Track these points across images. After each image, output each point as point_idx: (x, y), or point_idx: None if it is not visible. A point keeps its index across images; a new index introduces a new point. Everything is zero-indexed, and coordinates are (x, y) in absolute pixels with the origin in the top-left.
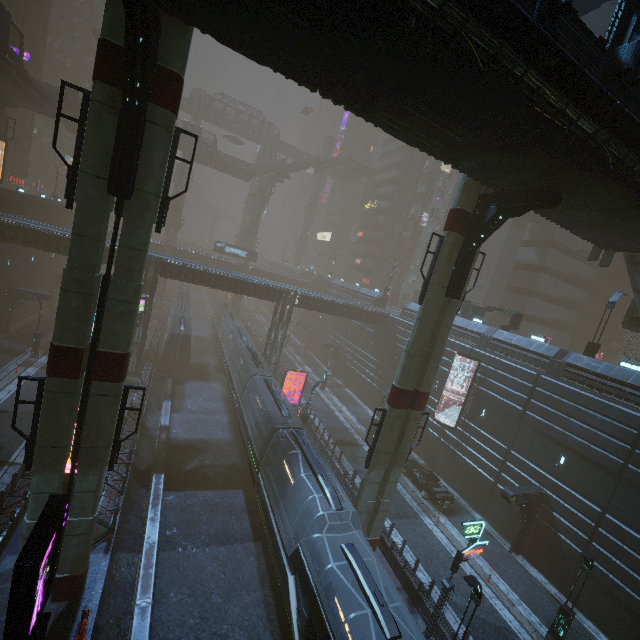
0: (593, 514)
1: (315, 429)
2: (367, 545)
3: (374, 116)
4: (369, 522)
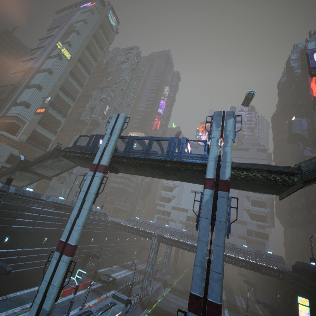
0: (19, 253)
1: None
2: None
3: (157, 169)
4: None
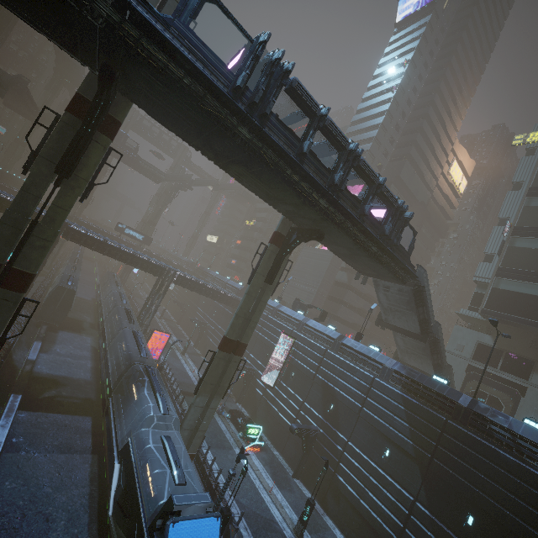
0: (342, 443)
1: (167, 379)
2: (185, 458)
3: (229, 171)
4: (190, 440)
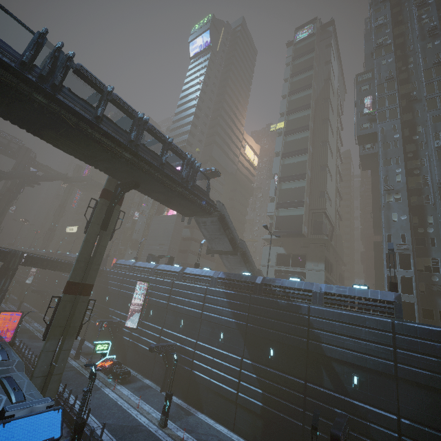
0: (193, 344)
1: (22, 355)
2: None
3: (43, 137)
4: (46, 387)
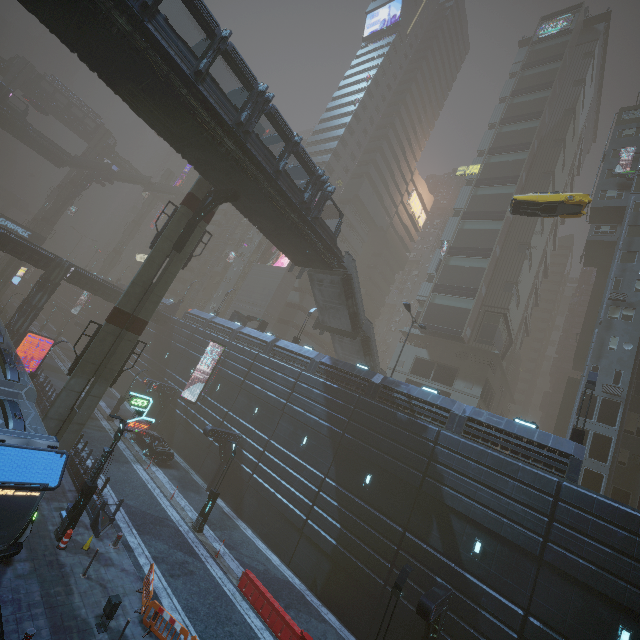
0: (264, 442)
1: (44, 393)
2: None
3: (119, 91)
4: (60, 436)
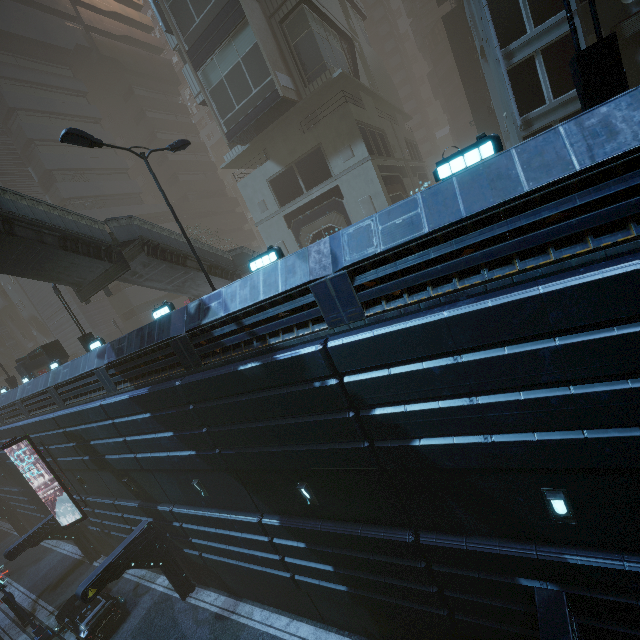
0: (171, 516)
1: None
2: None
3: None
4: None
